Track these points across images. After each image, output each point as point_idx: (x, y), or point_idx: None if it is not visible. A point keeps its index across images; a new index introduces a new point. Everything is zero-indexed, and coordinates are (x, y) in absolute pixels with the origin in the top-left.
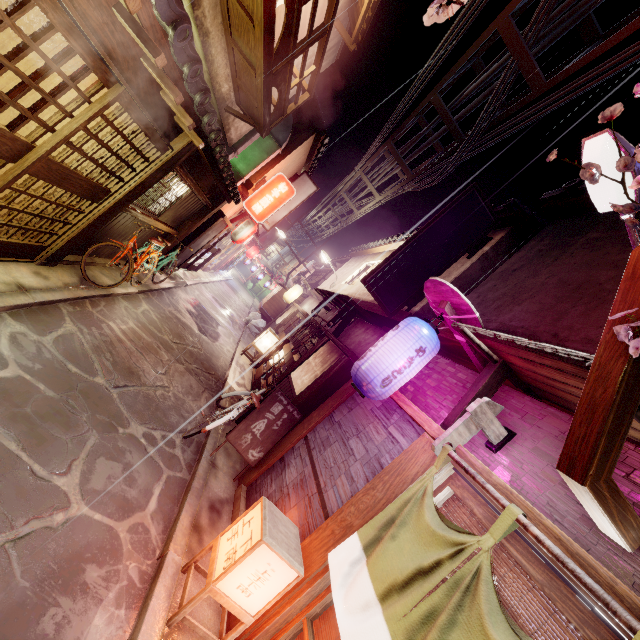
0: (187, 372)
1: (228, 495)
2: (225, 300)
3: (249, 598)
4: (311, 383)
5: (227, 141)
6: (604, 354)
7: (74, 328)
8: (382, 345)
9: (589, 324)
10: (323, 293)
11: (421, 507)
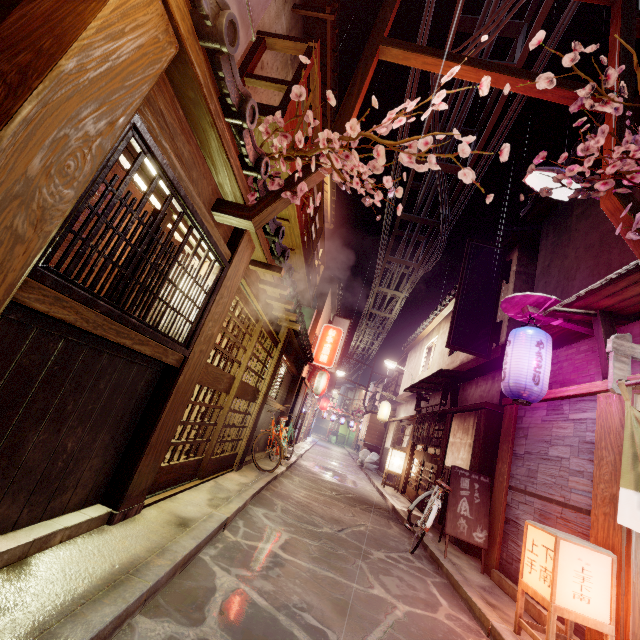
0: (364, 511)
1: (489, 583)
2: (330, 457)
3: (591, 604)
4: (471, 452)
5: None
6: (639, 252)
7: (282, 503)
8: (510, 359)
9: (630, 254)
10: (414, 387)
11: None
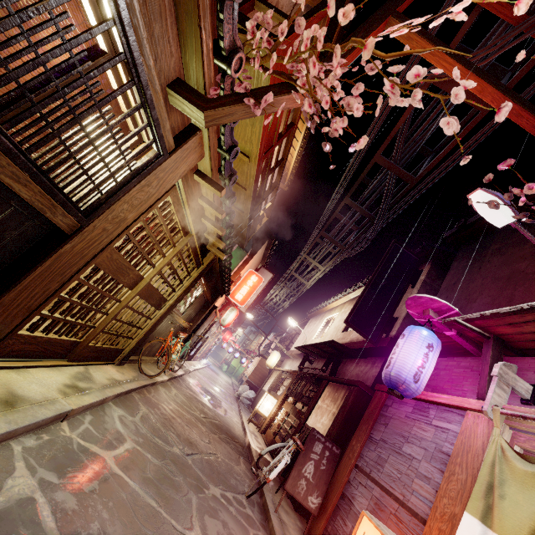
0: (221, 441)
1: None
2: (215, 381)
3: None
4: (333, 420)
5: None
6: None
7: (146, 410)
8: (399, 351)
9: (534, 296)
10: (305, 348)
11: (508, 461)
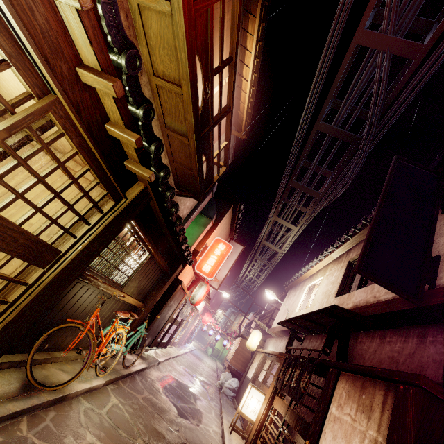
0: None
1: None
2: (195, 369)
3: None
4: None
5: None
6: None
7: None
8: None
9: None
10: (291, 322)
11: None
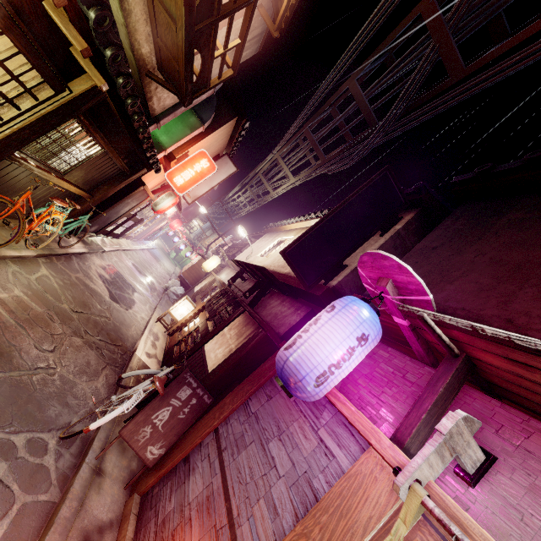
0: (86, 346)
1: (114, 514)
2: (146, 267)
3: None
4: (225, 359)
5: (149, 110)
6: None
7: None
8: (315, 331)
9: None
10: (240, 264)
11: None
